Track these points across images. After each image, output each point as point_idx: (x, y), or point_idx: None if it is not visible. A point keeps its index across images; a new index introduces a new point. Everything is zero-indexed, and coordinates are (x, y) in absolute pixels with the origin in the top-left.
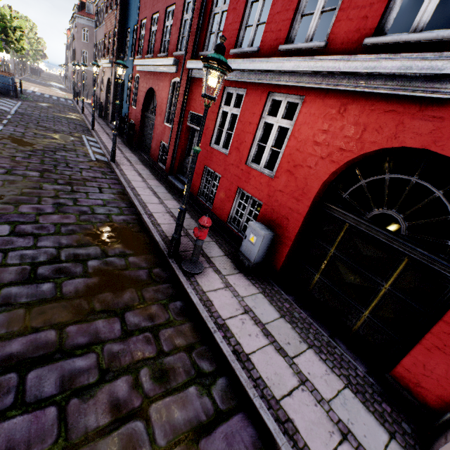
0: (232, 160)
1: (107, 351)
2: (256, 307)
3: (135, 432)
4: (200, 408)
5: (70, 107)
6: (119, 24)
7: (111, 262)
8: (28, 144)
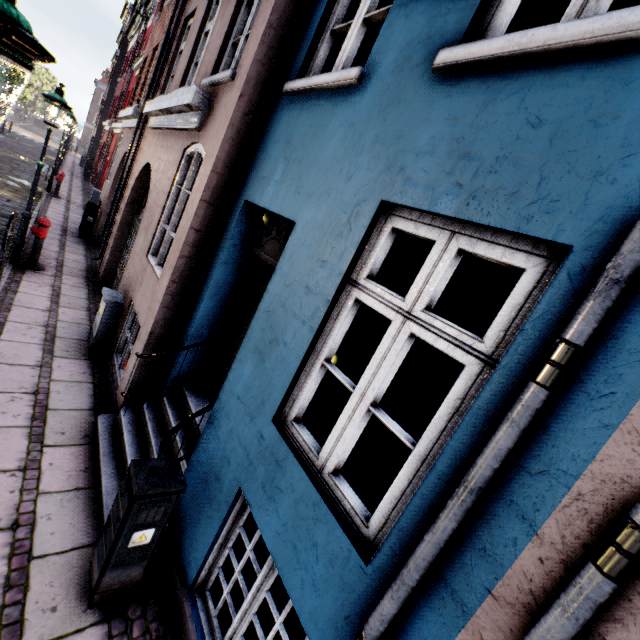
0: None
1: None
2: (74, 209)
3: None
4: (20, 197)
5: (55, 154)
6: (107, 97)
7: (15, 182)
8: None
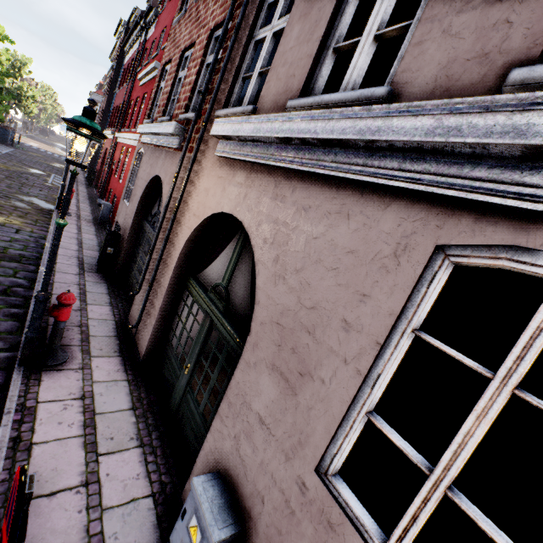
0: (117, 181)
1: (5, 209)
2: (85, 227)
3: (4, 216)
4: (30, 223)
5: (59, 161)
6: (105, 107)
7: (24, 202)
8: (6, 167)
